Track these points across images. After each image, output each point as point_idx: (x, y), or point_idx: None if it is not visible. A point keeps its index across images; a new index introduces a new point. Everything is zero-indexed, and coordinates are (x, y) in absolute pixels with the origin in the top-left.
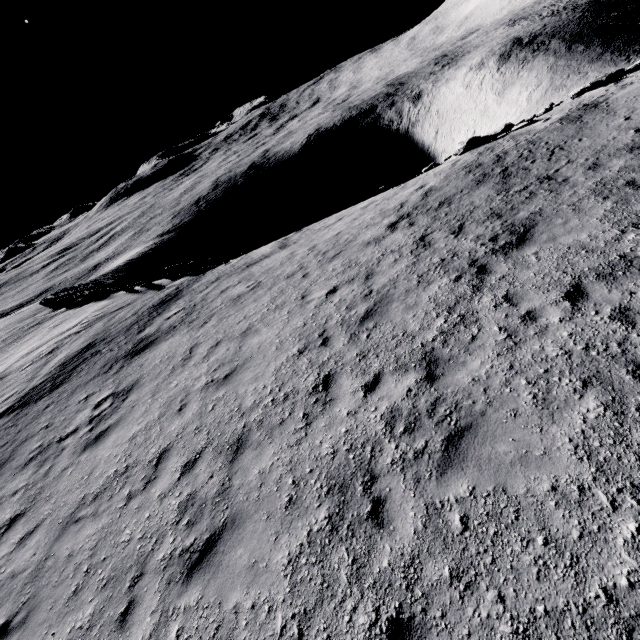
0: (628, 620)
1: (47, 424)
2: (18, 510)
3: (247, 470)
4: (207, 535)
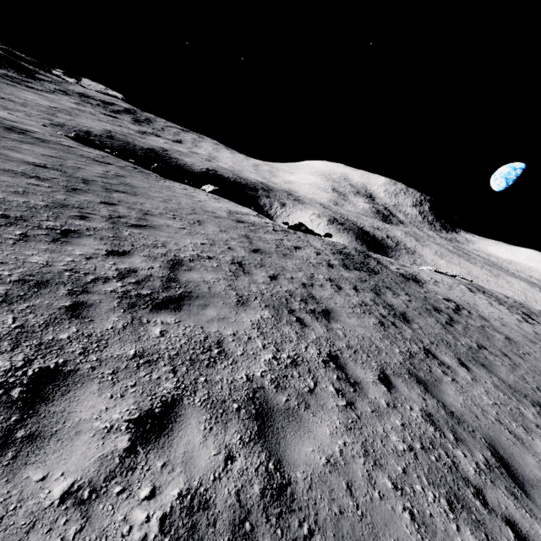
0: None
1: (424, 296)
2: (502, 335)
3: None
4: None
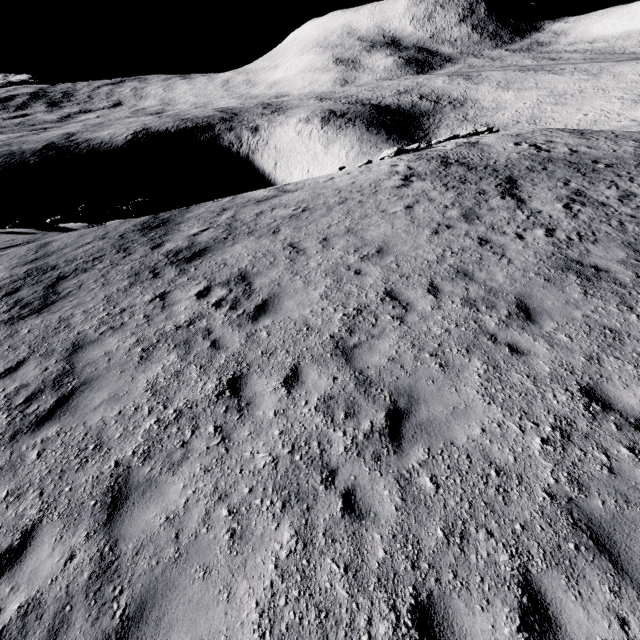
0: None
1: (109, 327)
2: (224, 376)
3: (492, 279)
4: (514, 306)
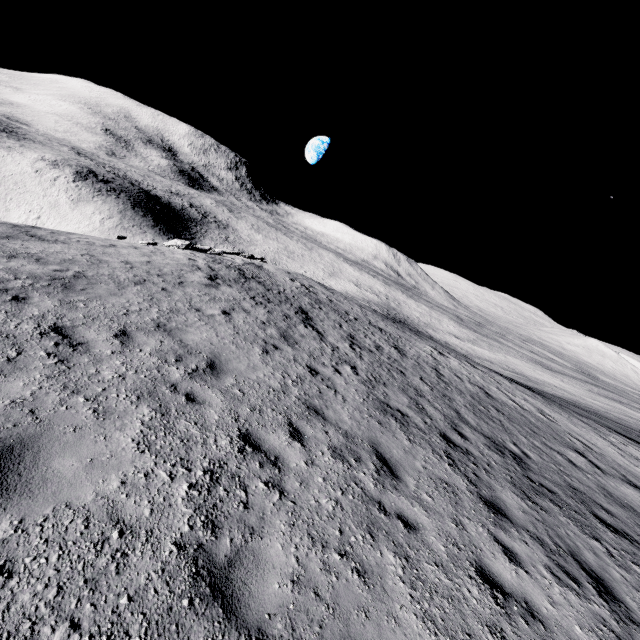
0: (448, 413)
1: None
2: None
3: (342, 420)
4: (374, 456)
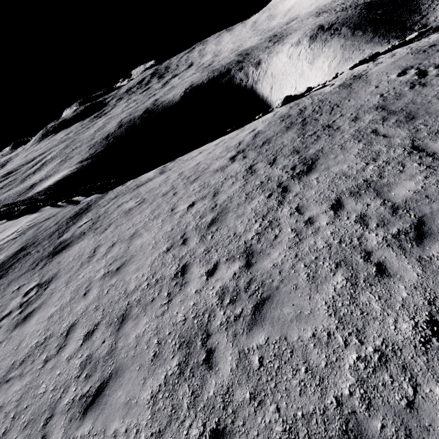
0: (347, 416)
1: None
2: None
3: (128, 335)
4: (98, 384)
